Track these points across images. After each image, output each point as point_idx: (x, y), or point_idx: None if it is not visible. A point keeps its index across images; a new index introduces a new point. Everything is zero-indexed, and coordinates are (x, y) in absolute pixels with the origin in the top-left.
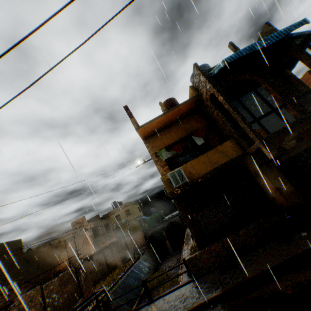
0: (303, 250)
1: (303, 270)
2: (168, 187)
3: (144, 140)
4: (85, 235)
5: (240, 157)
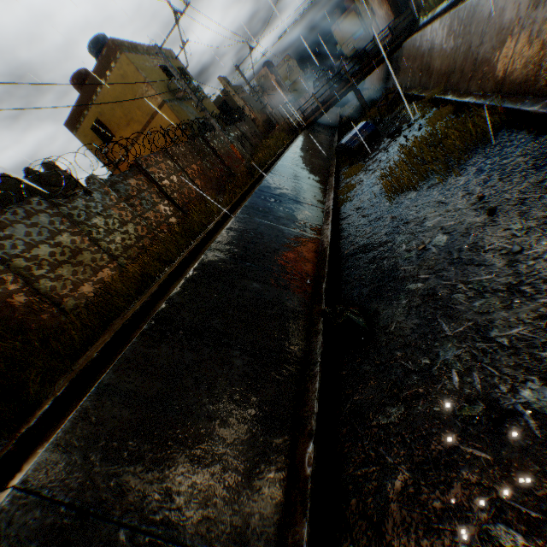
0: None
1: None
2: None
3: None
4: (274, 87)
5: None
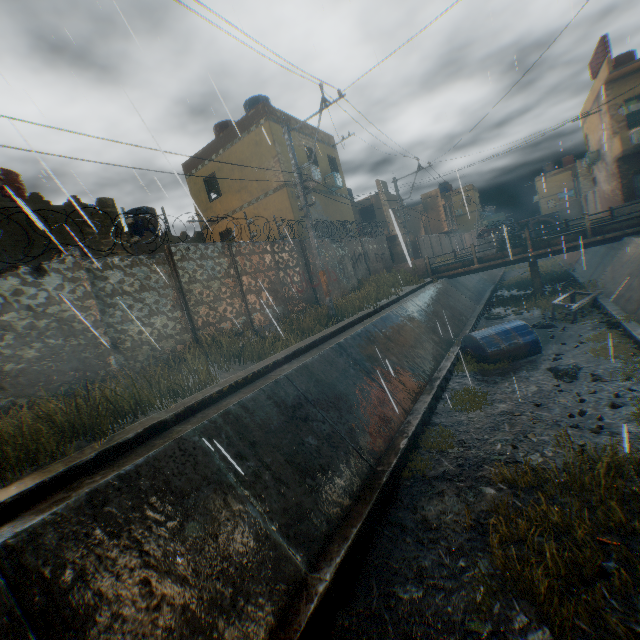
0: None
1: None
2: (622, 146)
3: (604, 86)
4: (438, 211)
5: None
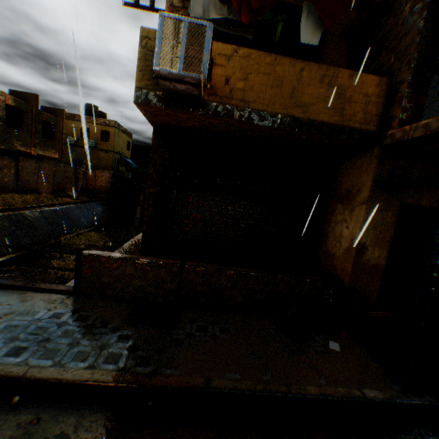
0: (324, 398)
1: None
2: (144, 72)
3: None
4: None
5: (361, 137)
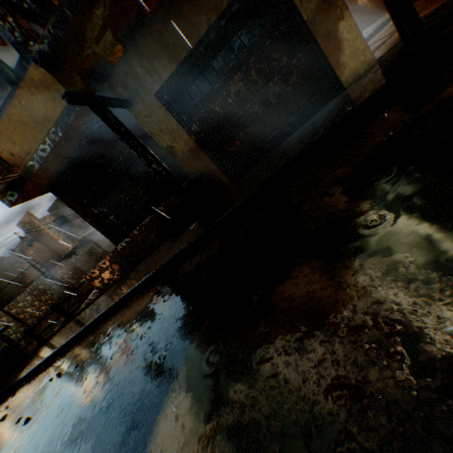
0: (159, 268)
1: (139, 303)
2: None
3: None
4: (48, 233)
5: None
